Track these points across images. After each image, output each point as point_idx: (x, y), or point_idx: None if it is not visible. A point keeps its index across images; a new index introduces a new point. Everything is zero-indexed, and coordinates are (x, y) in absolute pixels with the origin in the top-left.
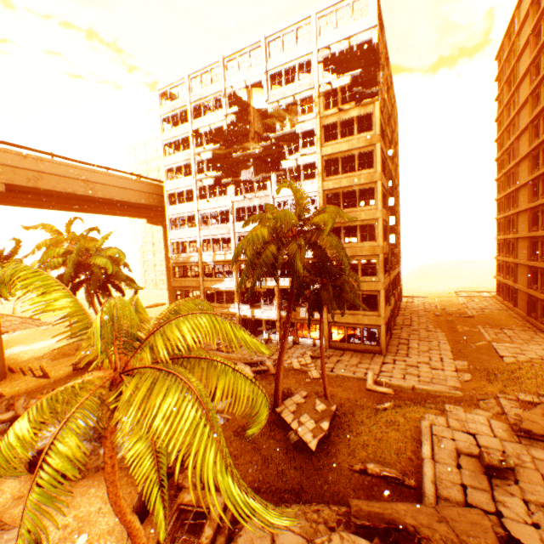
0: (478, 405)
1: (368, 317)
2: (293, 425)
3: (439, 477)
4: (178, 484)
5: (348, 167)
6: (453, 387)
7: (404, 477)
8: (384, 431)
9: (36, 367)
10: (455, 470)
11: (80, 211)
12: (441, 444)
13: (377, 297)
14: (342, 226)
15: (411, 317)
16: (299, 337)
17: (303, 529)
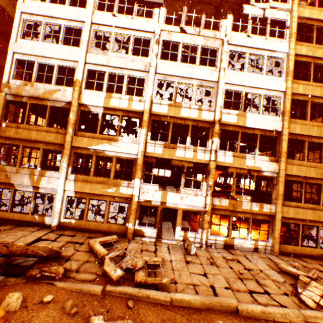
0: None
1: None
2: None
3: None
4: None
5: (321, 39)
6: None
7: None
8: None
9: None
10: None
11: None
12: None
13: None
14: (310, 101)
15: None
16: (235, 238)
17: None
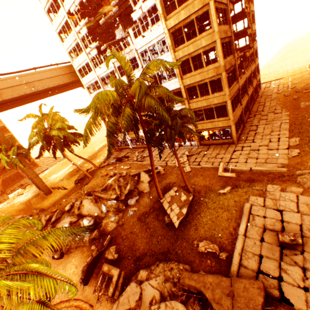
0: (295, 180)
1: (221, 122)
2: (168, 211)
3: (245, 250)
4: (105, 257)
5: None
6: (281, 164)
7: (219, 253)
8: (219, 213)
9: (62, 184)
10: (258, 243)
11: (42, 98)
12: (254, 222)
13: (226, 107)
14: (190, 57)
15: (265, 103)
16: (181, 142)
17: (158, 285)
